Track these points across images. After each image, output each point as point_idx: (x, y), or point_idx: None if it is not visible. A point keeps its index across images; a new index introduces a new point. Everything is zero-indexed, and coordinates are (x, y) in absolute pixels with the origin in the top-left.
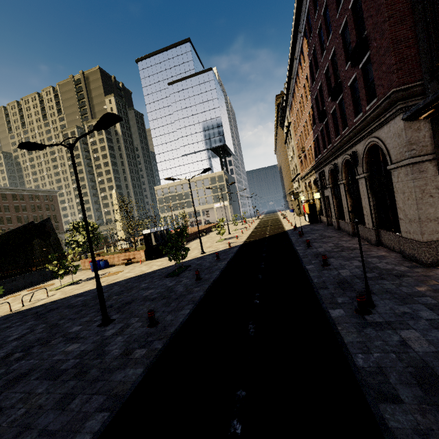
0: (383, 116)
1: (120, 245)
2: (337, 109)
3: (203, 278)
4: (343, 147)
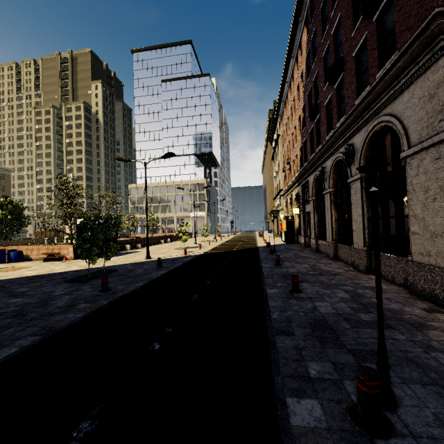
0: (404, 75)
1: (65, 240)
2: (333, 97)
3: (113, 289)
4: (336, 144)
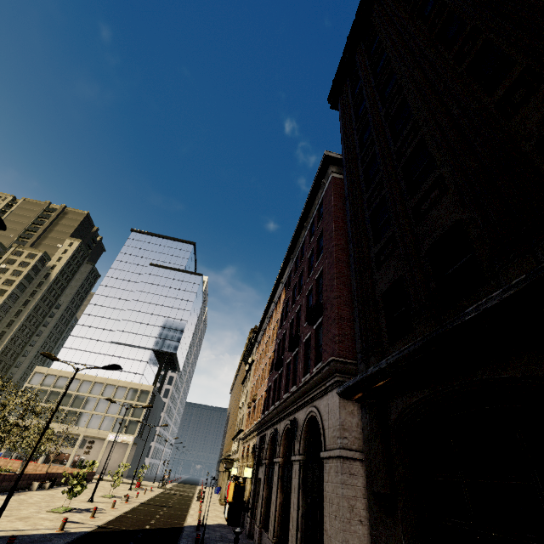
0: (324, 384)
1: None
2: (292, 361)
3: None
4: (288, 409)
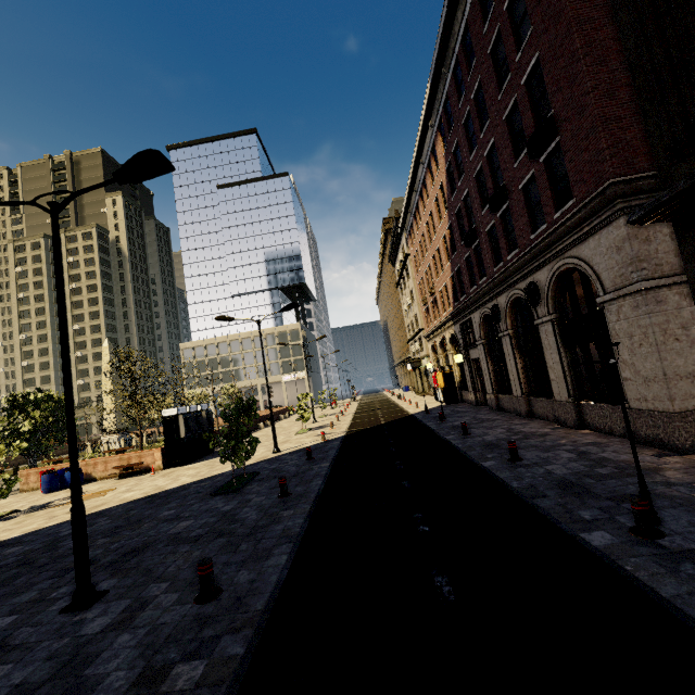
0: (587, 224)
1: (106, 444)
2: (497, 224)
3: (293, 492)
4: (511, 279)
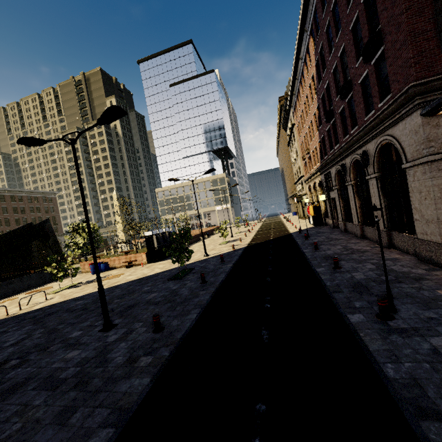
0: (398, 113)
1: (120, 248)
2: (345, 108)
3: (208, 281)
4: (353, 147)
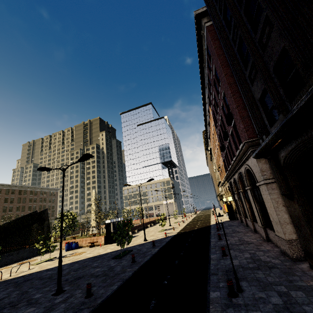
0: (246, 154)
1: (91, 231)
2: (228, 145)
3: (137, 261)
4: (236, 168)
